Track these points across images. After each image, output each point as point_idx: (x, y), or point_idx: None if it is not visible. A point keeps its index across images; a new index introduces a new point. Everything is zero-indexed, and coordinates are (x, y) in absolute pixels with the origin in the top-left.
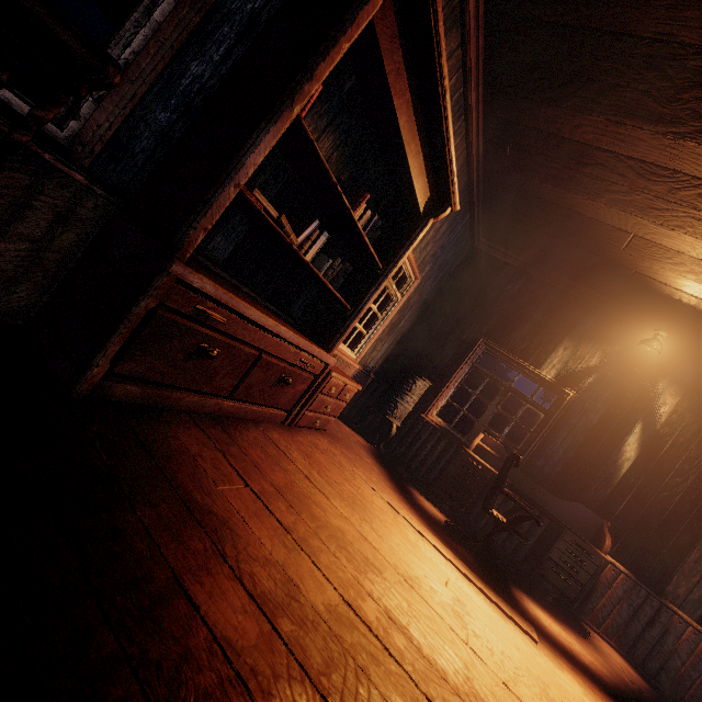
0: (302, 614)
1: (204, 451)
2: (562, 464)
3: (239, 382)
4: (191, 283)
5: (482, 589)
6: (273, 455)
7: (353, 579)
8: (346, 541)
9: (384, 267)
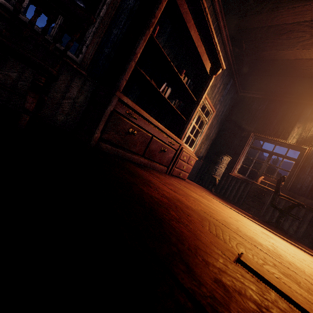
0: (185, 205)
1: (136, 167)
2: (312, 184)
3: (145, 149)
4: (123, 100)
5: (277, 235)
6: (164, 177)
7: (207, 209)
8: (201, 201)
9: (197, 100)
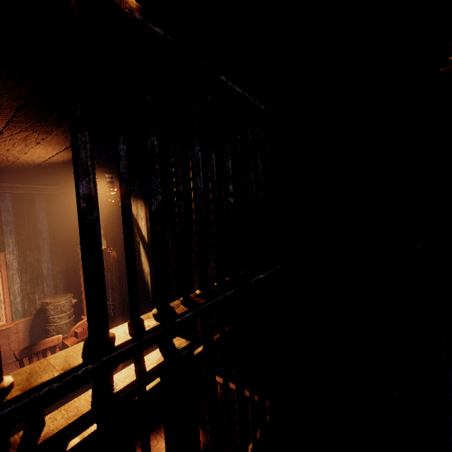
0: None
1: None
2: None
3: None
4: None
5: None
6: None
7: None
8: None
9: None
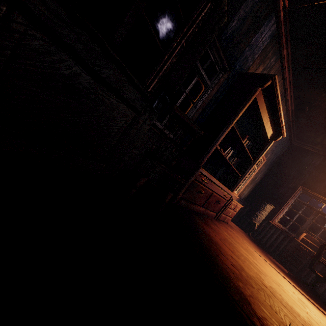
0: (246, 274)
1: (202, 223)
2: None
3: (205, 201)
4: (202, 173)
5: (312, 302)
6: (217, 228)
7: (257, 273)
8: (250, 261)
9: (253, 159)
